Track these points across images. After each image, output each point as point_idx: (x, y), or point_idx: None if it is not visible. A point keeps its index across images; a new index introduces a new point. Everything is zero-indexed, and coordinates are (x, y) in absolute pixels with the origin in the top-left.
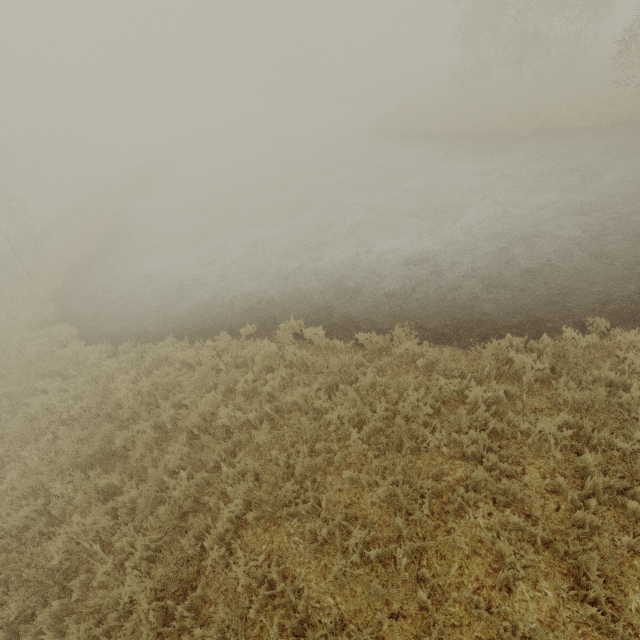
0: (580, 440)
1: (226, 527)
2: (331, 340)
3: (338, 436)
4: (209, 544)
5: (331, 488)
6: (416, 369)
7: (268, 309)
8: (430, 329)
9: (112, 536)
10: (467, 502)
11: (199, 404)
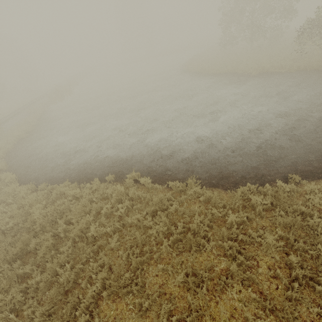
0: (287, 245)
1: (90, 301)
2: (154, 184)
3: (156, 242)
4: (79, 312)
5: (151, 275)
6: (199, 202)
7: (121, 165)
8: (207, 178)
9: (24, 305)
10: (227, 284)
11: (79, 222)
